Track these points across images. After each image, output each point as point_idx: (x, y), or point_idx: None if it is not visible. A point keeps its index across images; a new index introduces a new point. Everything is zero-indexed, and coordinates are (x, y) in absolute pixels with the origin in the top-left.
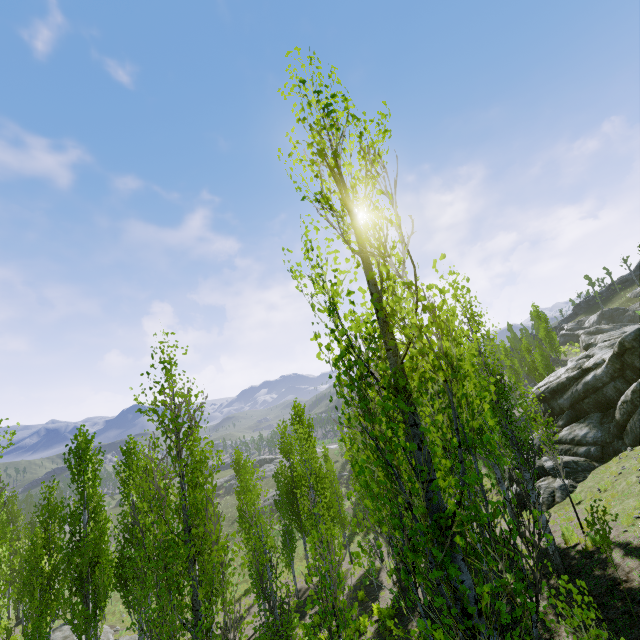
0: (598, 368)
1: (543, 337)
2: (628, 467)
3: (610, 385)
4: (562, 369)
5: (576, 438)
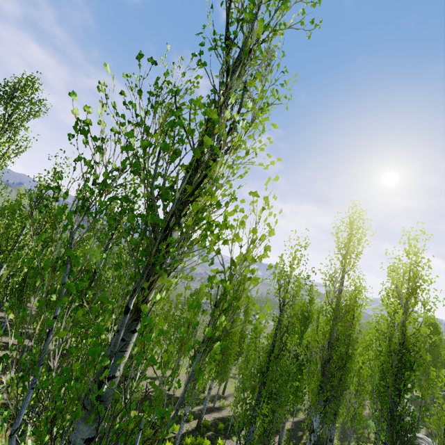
0: None
1: None
2: None
3: None
4: None
5: None
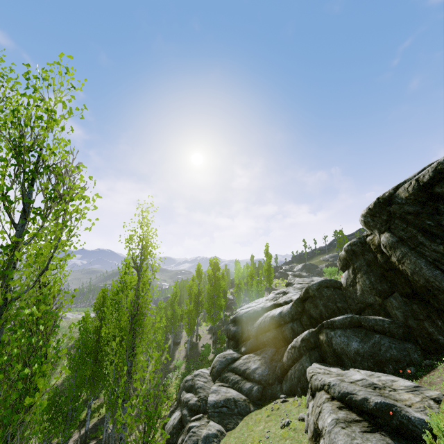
0: (286, 306)
1: (265, 269)
2: (272, 437)
3: (289, 325)
4: (264, 298)
5: (247, 371)
